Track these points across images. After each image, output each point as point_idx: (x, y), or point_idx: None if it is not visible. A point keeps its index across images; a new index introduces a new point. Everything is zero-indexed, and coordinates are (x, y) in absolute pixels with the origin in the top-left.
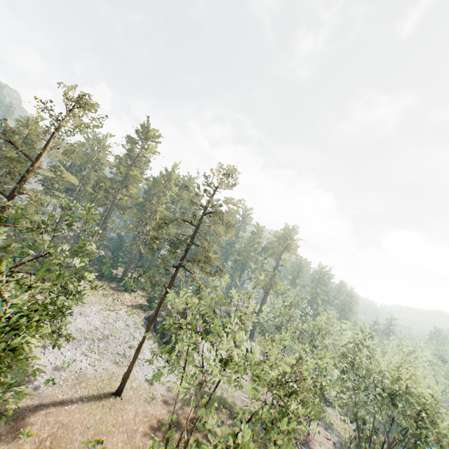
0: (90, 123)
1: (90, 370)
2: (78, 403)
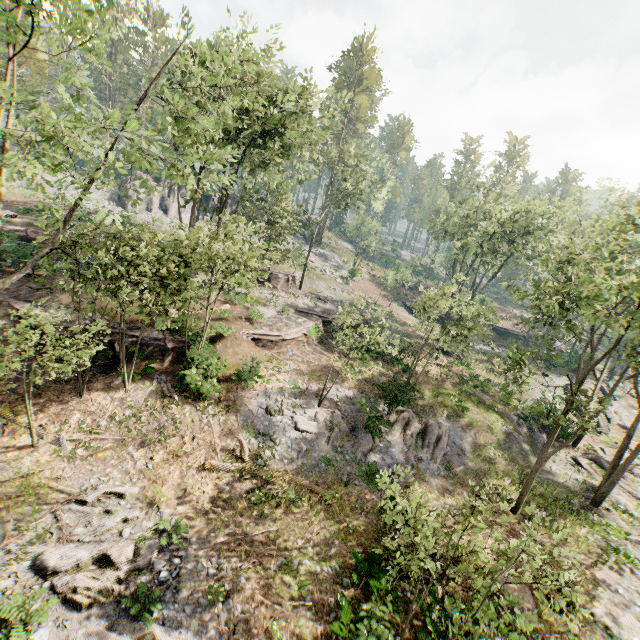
0: None
1: None
2: None
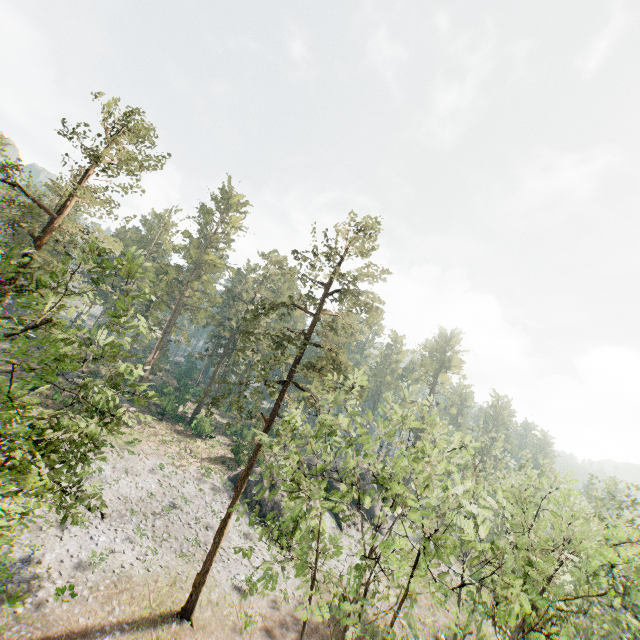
0: (143, 160)
1: (139, 569)
2: (113, 632)
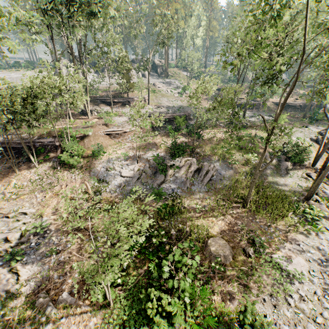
0: None
1: None
2: None
